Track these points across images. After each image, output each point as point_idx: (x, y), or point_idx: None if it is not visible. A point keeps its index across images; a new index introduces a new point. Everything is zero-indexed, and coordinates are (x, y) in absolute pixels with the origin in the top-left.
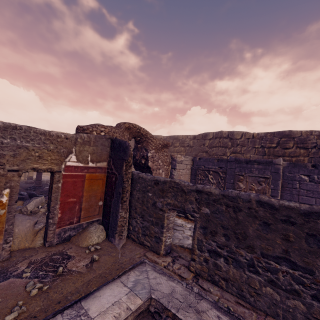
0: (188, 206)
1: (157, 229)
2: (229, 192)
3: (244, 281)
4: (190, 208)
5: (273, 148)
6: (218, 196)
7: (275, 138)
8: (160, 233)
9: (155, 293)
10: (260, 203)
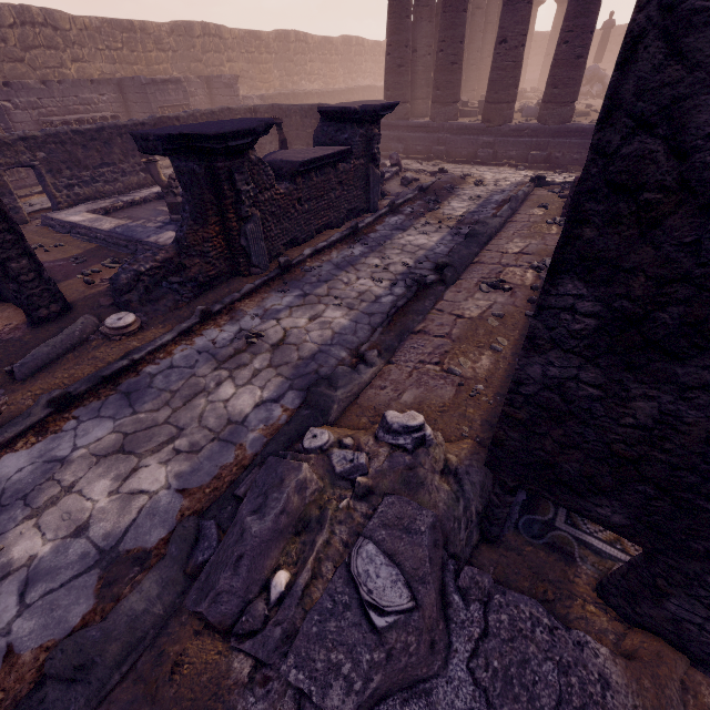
0: (24, 158)
1: (7, 200)
2: (50, 131)
3: (96, 192)
4: (27, 160)
5: None
6: (44, 137)
7: None
8: (14, 202)
9: (83, 211)
10: (74, 133)
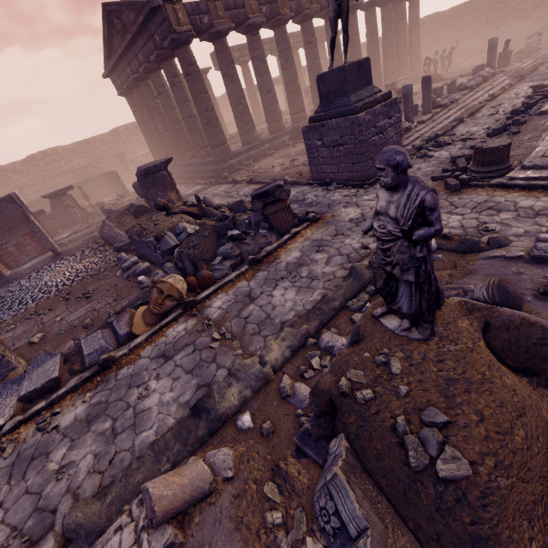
0: None
1: None
2: None
3: None
4: None
5: (3, 180)
6: None
7: None
8: None
9: None
10: None
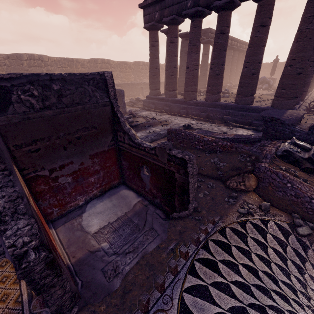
0: None
1: None
2: None
3: None
4: None
5: None
6: None
7: None
8: None
9: None
10: None
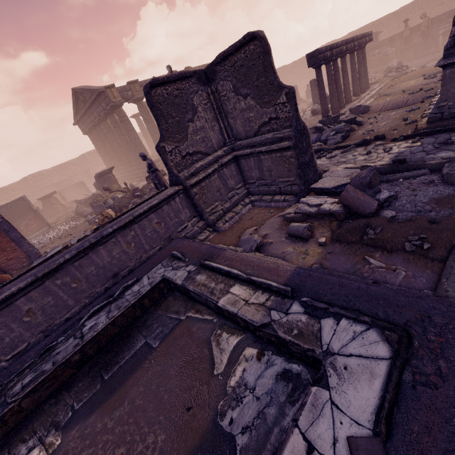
0: None
1: None
2: None
3: None
4: None
5: (5, 196)
6: None
7: (2, 192)
8: None
9: None
10: None
